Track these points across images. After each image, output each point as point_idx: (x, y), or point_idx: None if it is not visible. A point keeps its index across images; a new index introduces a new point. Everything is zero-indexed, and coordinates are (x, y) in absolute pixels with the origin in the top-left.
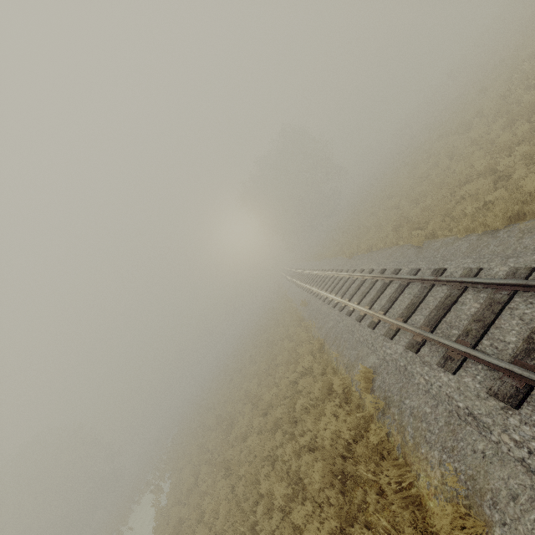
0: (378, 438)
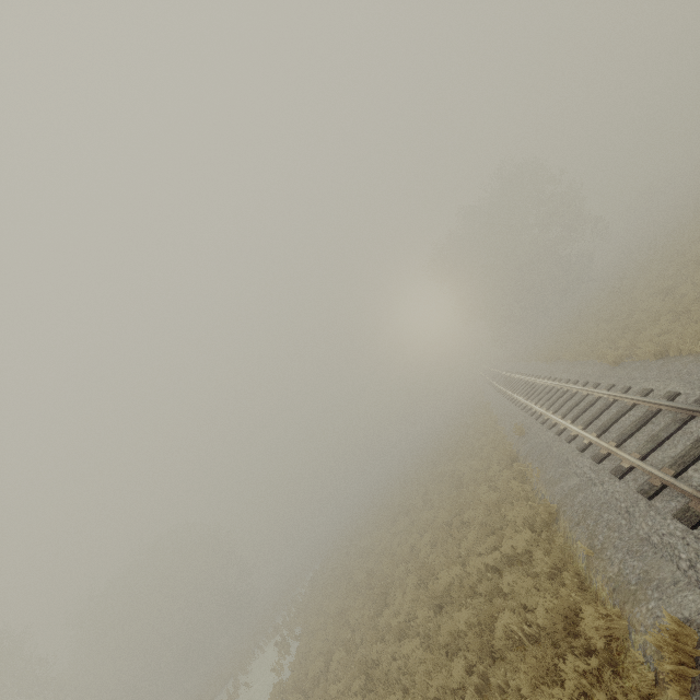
0: None
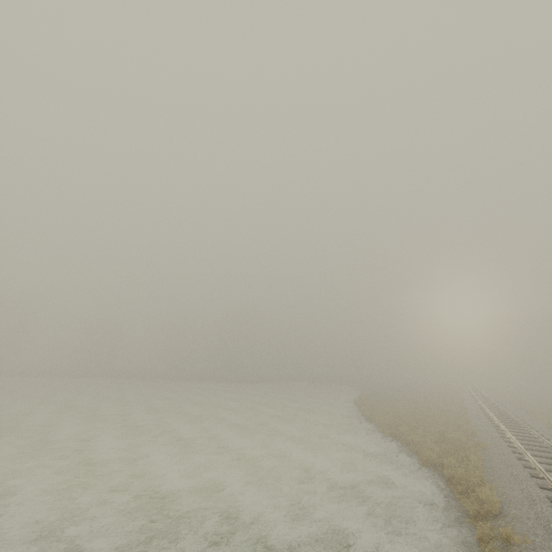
0: (456, 403)
